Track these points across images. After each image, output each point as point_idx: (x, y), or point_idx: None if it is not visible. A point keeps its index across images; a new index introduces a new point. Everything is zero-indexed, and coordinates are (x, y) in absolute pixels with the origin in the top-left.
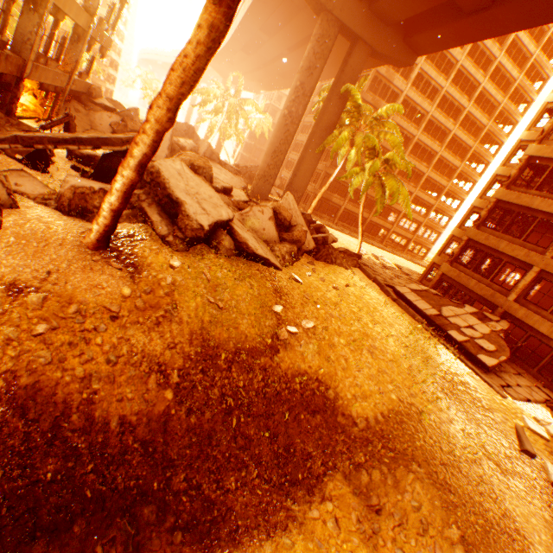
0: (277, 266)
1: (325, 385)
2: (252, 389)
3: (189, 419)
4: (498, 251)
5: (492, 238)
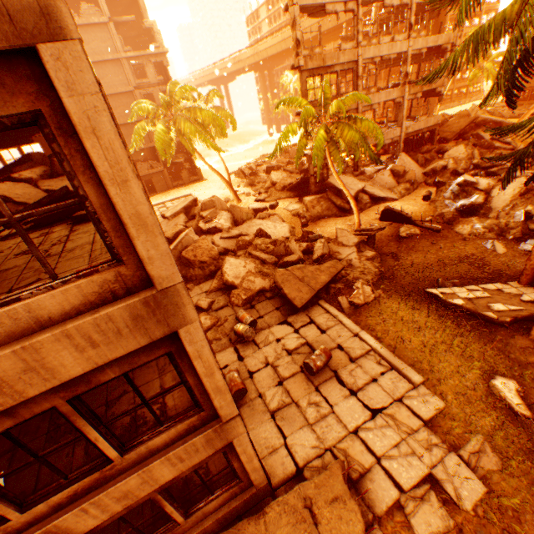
0: None
1: None
2: None
3: None
4: None
5: None
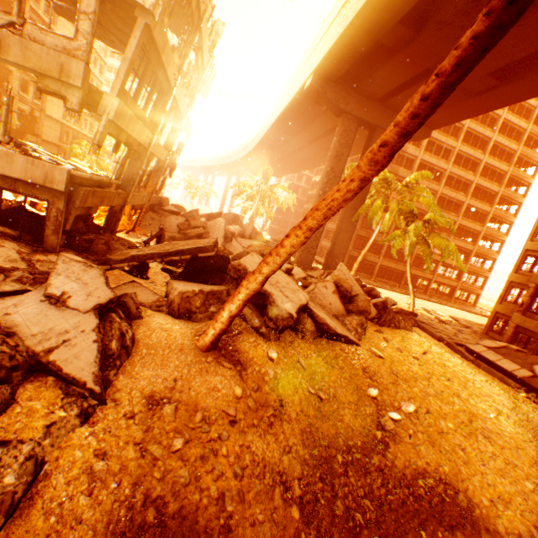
0: (356, 342)
1: (452, 488)
2: (374, 498)
3: None
4: None
5: None
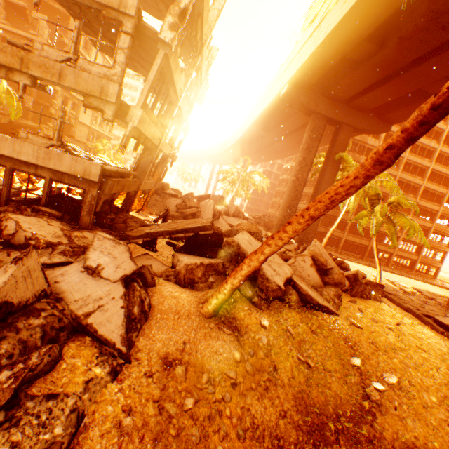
0: (335, 312)
1: None
2: None
3: None
4: None
5: None
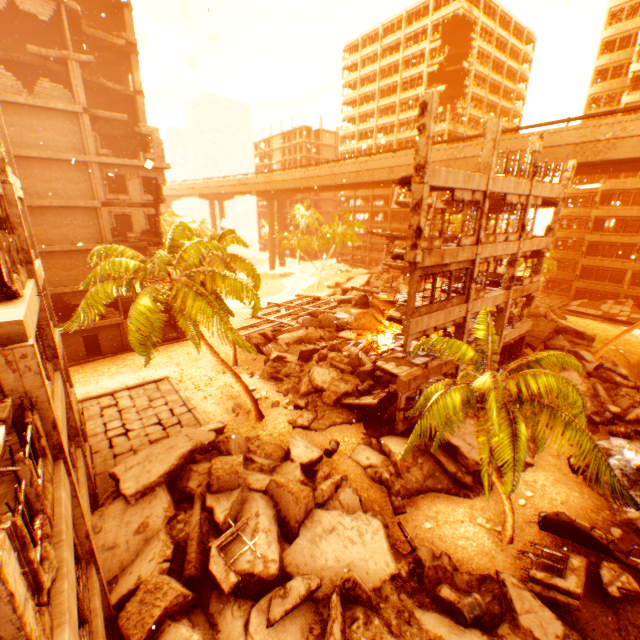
0: None
1: None
2: (638, 372)
3: None
4: (603, 267)
5: (597, 262)
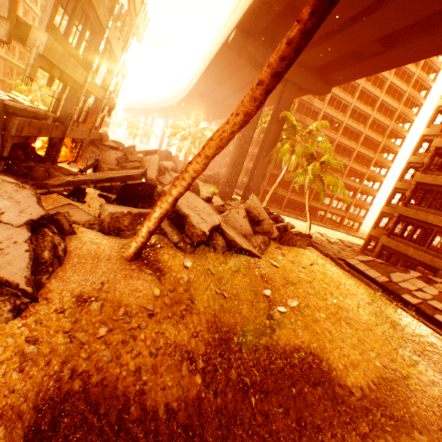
0: (258, 255)
1: (318, 358)
2: (260, 367)
3: (216, 400)
4: (427, 222)
5: (420, 213)
